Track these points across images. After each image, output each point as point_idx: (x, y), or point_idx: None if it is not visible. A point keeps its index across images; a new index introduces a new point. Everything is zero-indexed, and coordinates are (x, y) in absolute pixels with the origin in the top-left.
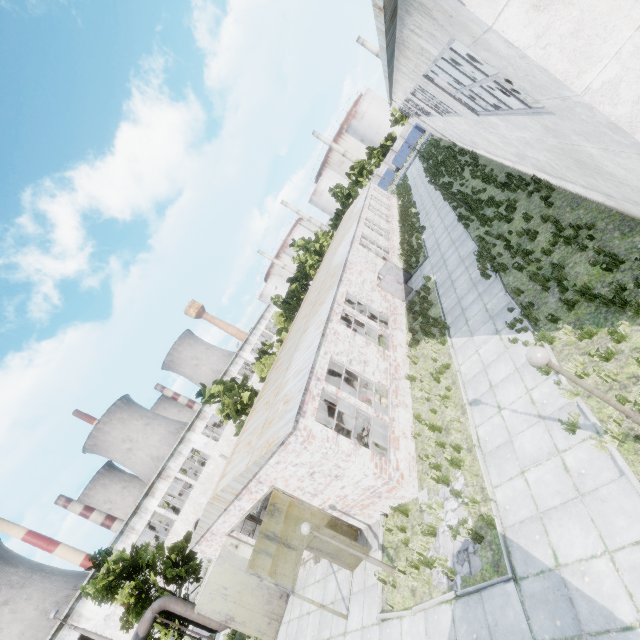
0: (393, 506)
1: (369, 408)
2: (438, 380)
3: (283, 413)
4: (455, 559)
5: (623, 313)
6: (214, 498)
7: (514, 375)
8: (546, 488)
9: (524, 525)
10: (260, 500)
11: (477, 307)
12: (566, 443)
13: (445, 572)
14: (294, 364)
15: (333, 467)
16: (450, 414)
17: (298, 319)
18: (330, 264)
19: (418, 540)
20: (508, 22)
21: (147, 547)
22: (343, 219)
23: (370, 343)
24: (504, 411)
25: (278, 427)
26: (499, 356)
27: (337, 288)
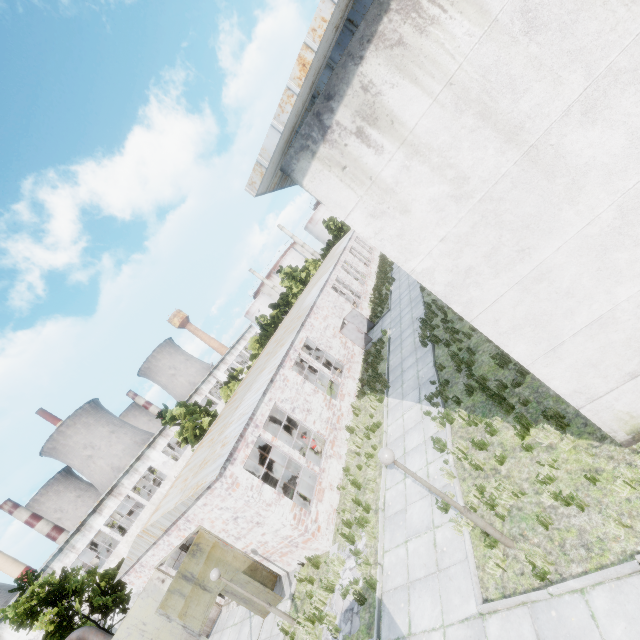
0: (309, 556)
1: (301, 458)
2: (369, 437)
3: (217, 456)
4: (342, 617)
5: (501, 408)
6: (144, 531)
7: (422, 446)
8: (418, 559)
9: (396, 592)
10: (188, 537)
11: (412, 372)
12: (440, 520)
13: (330, 629)
14: (242, 405)
15: (255, 514)
16: (371, 473)
17: (263, 354)
18: (303, 303)
19: (318, 594)
20: (355, 221)
21: (78, 571)
22: (328, 255)
23: (318, 391)
24: (408, 479)
25: (209, 470)
26: (416, 425)
27: (298, 333)
